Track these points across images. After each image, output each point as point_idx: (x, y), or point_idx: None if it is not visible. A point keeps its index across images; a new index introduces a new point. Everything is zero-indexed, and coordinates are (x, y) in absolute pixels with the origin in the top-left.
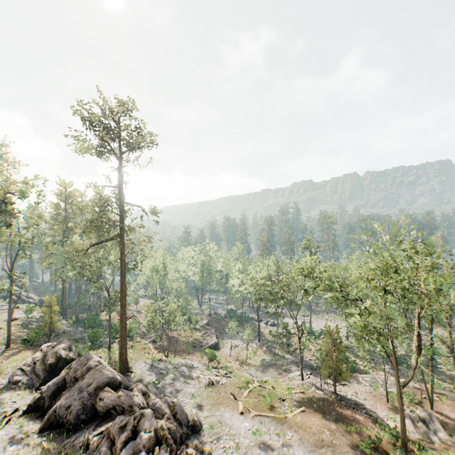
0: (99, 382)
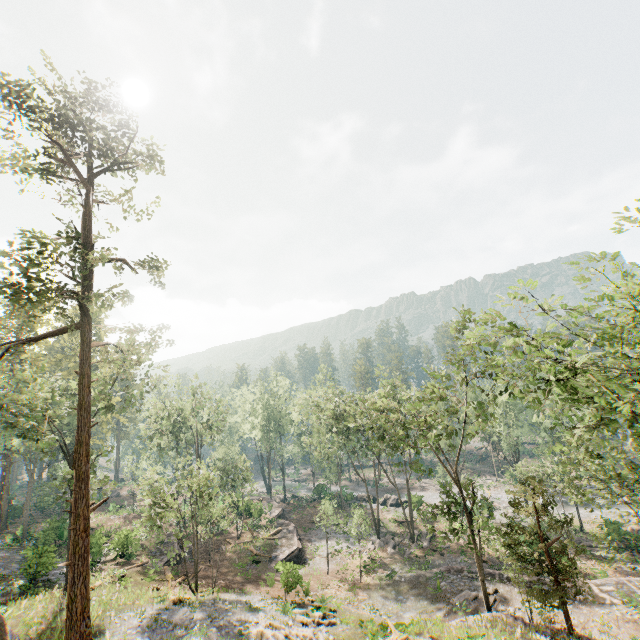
0: None
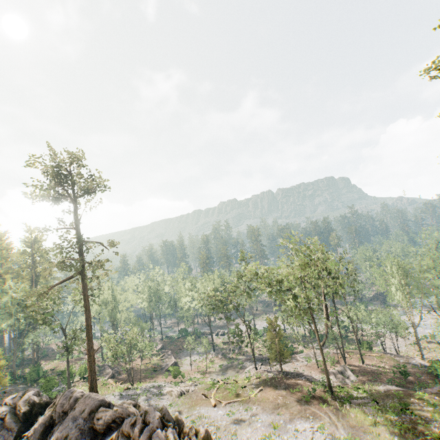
0: (92, 406)
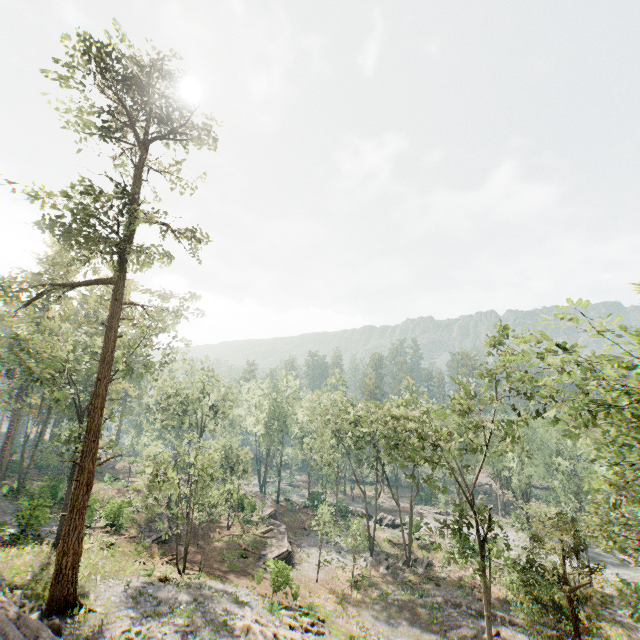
0: None
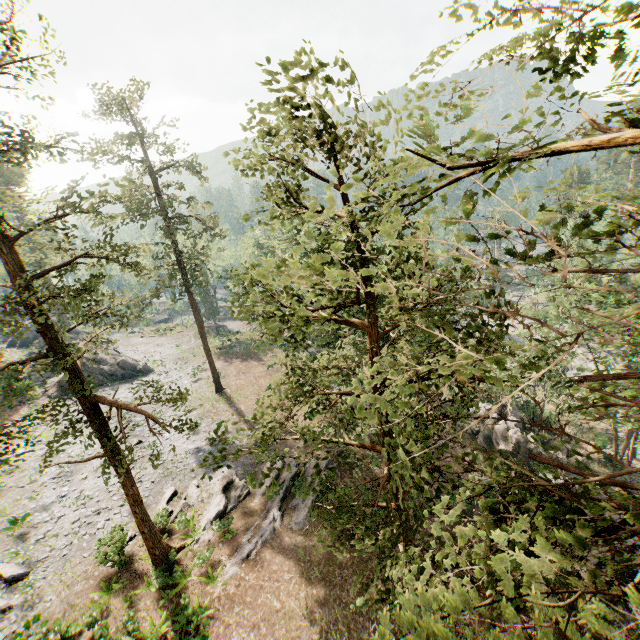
0: None
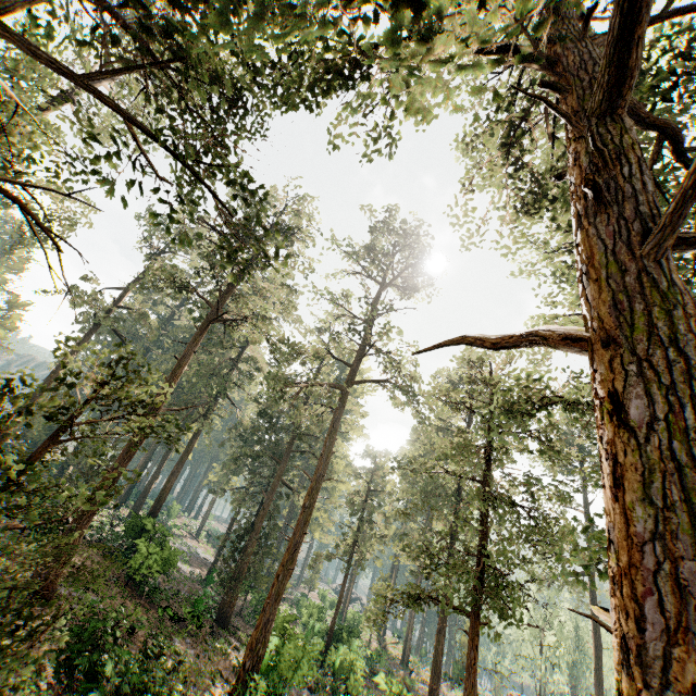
0: None
